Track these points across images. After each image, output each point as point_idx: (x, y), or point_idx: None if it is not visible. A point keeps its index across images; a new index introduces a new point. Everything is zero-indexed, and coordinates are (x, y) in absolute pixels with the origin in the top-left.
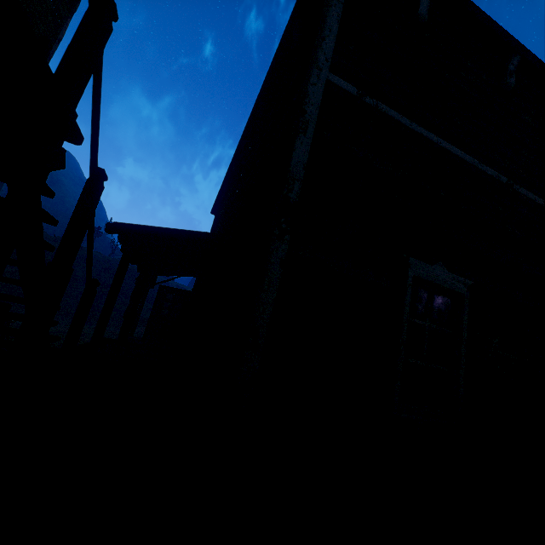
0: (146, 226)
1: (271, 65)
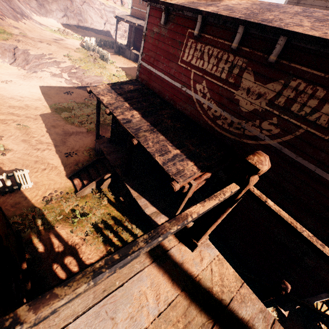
0: (196, 174)
1: None
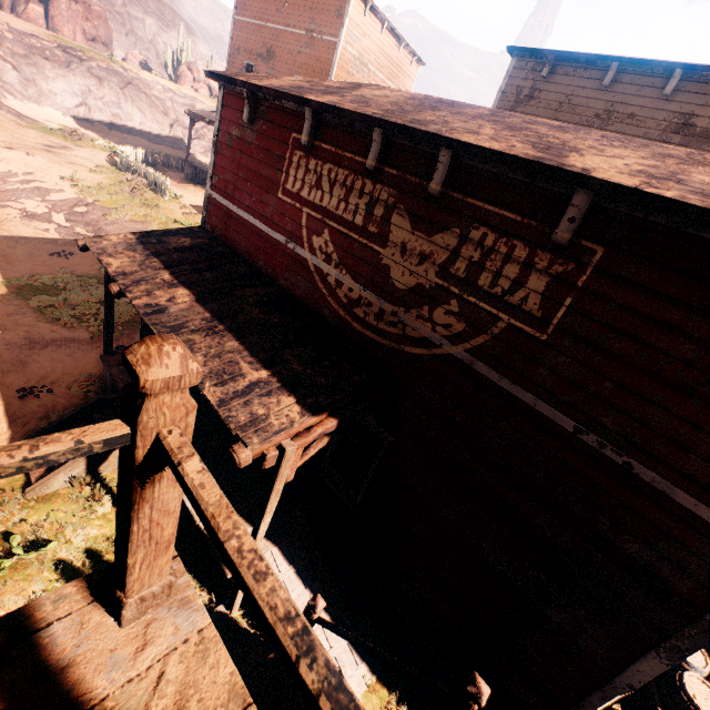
0: (296, 424)
1: (703, 215)
